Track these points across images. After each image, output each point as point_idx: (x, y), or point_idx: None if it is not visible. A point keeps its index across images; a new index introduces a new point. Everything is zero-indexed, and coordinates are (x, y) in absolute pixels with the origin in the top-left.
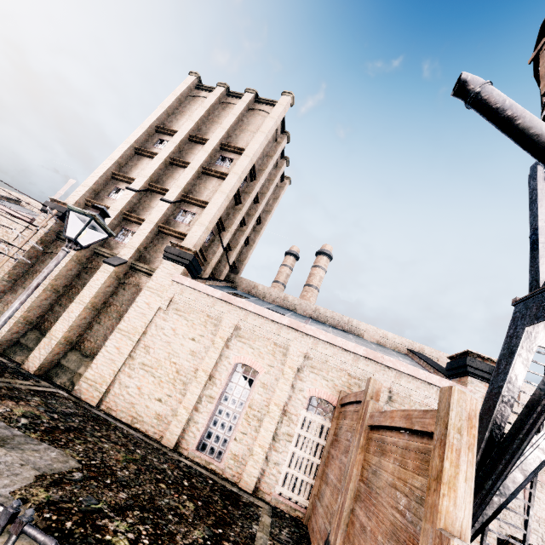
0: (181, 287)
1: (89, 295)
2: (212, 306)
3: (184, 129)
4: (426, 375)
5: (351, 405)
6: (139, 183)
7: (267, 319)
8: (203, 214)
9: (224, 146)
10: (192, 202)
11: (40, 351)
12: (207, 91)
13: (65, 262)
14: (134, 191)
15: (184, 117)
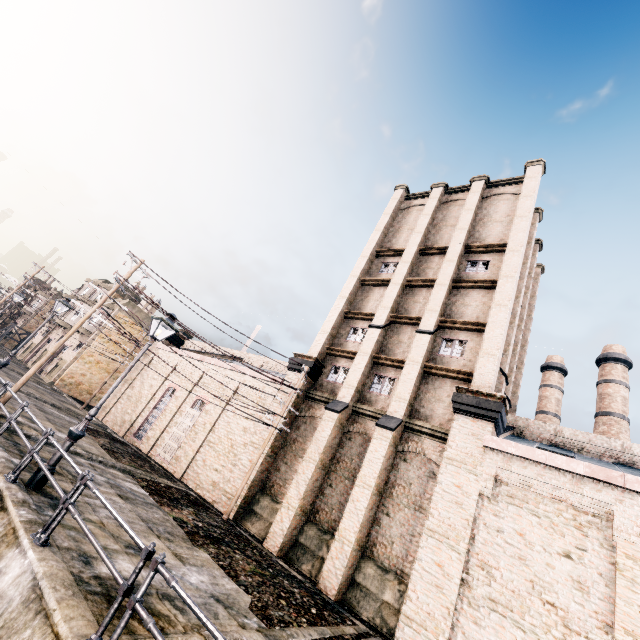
0: (503, 456)
1: (373, 475)
2: (576, 489)
3: (411, 244)
4: None
5: None
6: (381, 317)
7: None
8: (484, 340)
9: (469, 248)
10: (455, 326)
11: (333, 562)
12: (419, 198)
13: (329, 429)
14: (380, 327)
15: (403, 233)
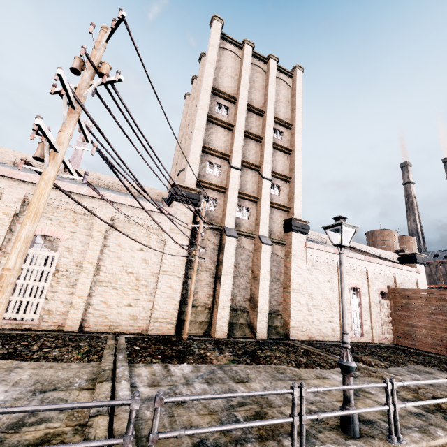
0: (311, 250)
1: (267, 273)
2: (330, 258)
3: (242, 96)
4: (409, 268)
5: (417, 294)
6: (237, 160)
7: (355, 259)
8: (295, 189)
9: (274, 118)
10: (276, 176)
11: (261, 323)
12: (231, 44)
13: (234, 250)
14: (240, 170)
15: (226, 76)
